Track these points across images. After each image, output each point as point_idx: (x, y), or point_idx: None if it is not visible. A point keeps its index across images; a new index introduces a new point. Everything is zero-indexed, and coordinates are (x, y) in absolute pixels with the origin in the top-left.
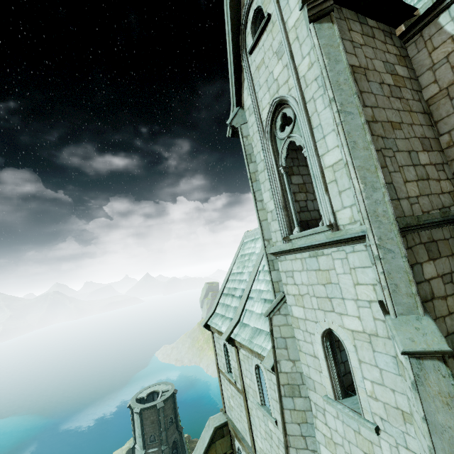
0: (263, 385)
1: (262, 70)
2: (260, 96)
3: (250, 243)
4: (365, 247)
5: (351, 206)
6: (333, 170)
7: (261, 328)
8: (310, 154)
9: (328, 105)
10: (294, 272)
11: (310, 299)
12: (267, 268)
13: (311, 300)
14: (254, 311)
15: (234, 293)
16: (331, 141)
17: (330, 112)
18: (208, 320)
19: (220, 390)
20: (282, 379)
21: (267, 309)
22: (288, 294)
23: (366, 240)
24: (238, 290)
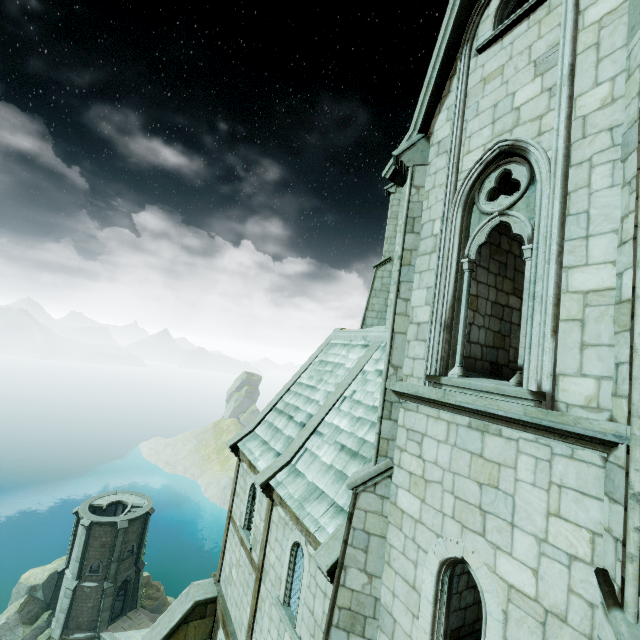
0: (296, 574)
1: (493, 86)
2: (471, 129)
3: (339, 348)
4: (603, 460)
5: (601, 377)
6: (583, 301)
7: (324, 489)
8: (542, 258)
9: (621, 182)
10: (427, 437)
11: (441, 494)
12: (379, 412)
13: (442, 496)
14: (319, 457)
15: (293, 414)
16: (602, 249)
17: (626, 197)
18: (240, 441)
19: (223, 547)
20: (342, 597)
21: (357, 478)
22: (400, 467)
23: (613, 452)
24: (302, 413)
